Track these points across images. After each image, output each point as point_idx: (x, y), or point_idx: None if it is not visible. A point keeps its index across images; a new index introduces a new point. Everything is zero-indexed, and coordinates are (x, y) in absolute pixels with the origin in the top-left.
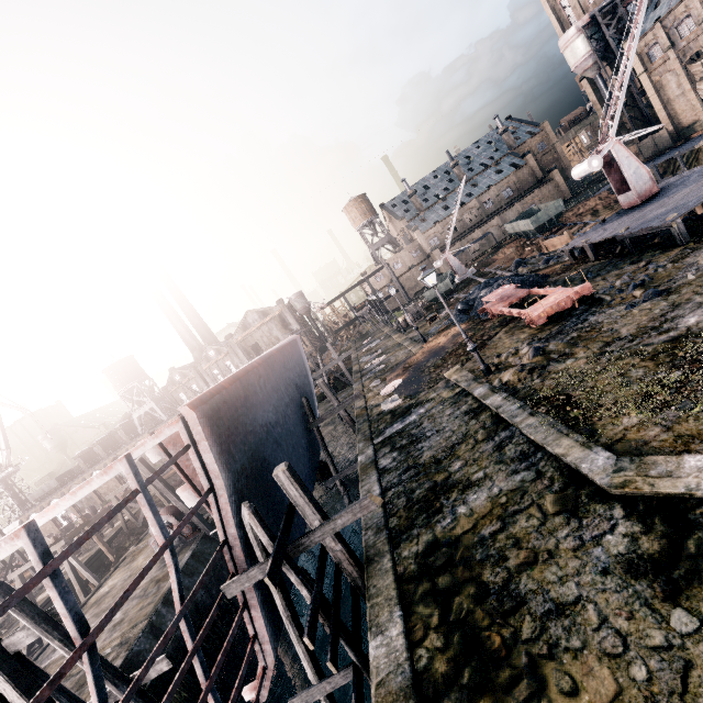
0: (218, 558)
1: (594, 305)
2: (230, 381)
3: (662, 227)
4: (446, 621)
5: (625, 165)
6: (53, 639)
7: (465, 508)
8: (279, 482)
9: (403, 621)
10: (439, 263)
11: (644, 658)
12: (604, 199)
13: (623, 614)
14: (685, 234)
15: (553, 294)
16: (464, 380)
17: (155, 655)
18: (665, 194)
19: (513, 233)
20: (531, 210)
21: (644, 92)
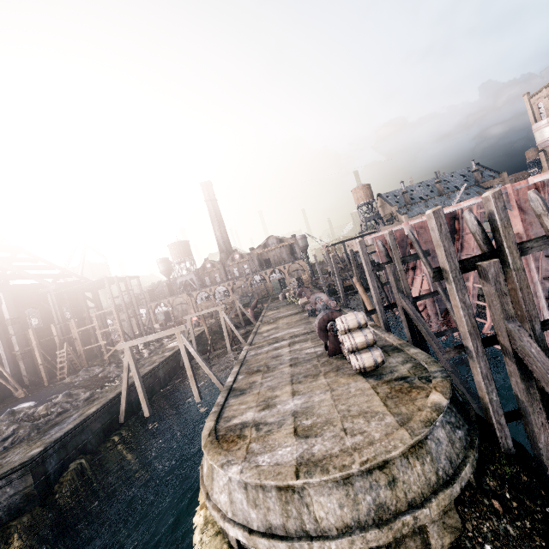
0: None
1: None
2: None
3: None
4: None
5: None
6: (427, 260)
7: None
8: None
9: None
10: None
11: None
12: None
13: None
14: None
15: None
16: None
17: None
18: None
19: None
20: None
21: None
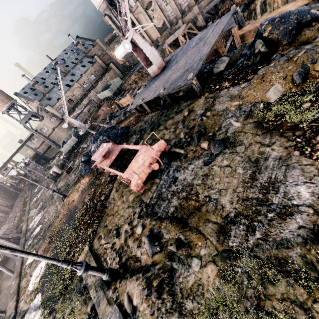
0: None
1: (173, 158)
2: None
3: (187, 85)
4: None
5: (144, 48)
6: None
7: None
8: None
9: None
10: (66, 125)
11: None
12: (137, 75)
13: None
14: (201, 87)
15: (139, 154)
16: (93, 286)
17: None
18: (171, 65)
19: (103, 98)
20: (107, 85)
21: (134, 23)
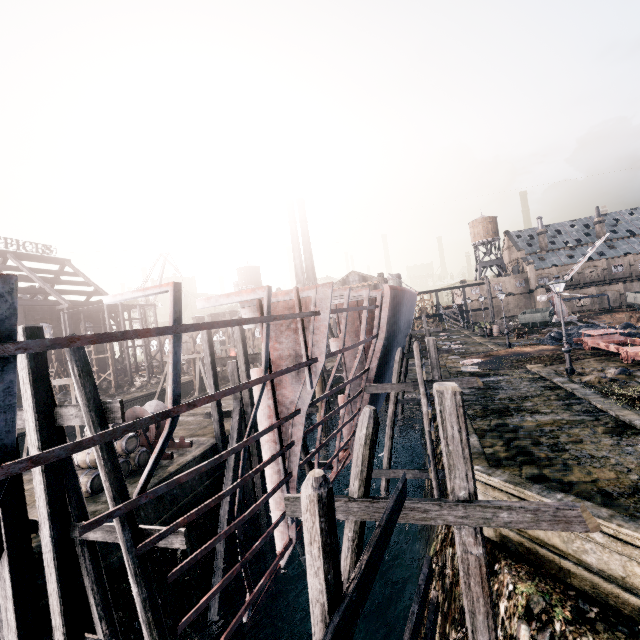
0: (365, 372)
1: None
2: (399, 288)
3: None
4: (508, 445)
5: None
6: None
7: (531, 418)
8: (427, 344)
9: (478, 438)
10: (544, 298)
11: (638, 475)
12: None
13: (633, 464)
14: None
15: None
16: (545, 372)
17: (345, 384)
18: None
19: (633, 303)
20: None
21: None
